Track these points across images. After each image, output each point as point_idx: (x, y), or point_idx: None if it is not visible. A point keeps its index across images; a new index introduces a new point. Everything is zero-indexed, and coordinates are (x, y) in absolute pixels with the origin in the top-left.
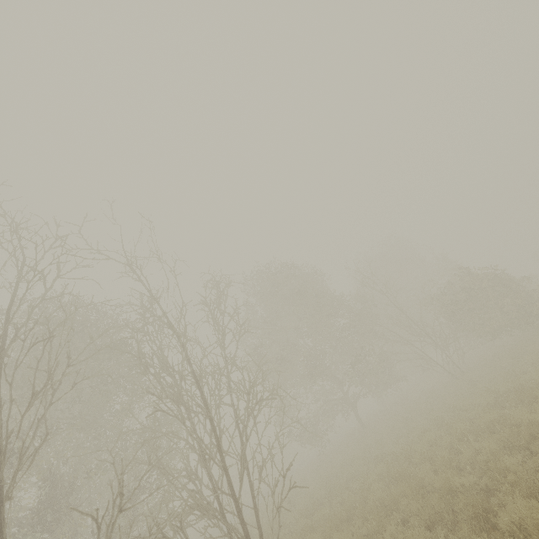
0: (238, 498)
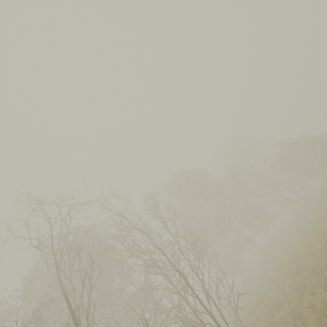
0: (211, 312)
